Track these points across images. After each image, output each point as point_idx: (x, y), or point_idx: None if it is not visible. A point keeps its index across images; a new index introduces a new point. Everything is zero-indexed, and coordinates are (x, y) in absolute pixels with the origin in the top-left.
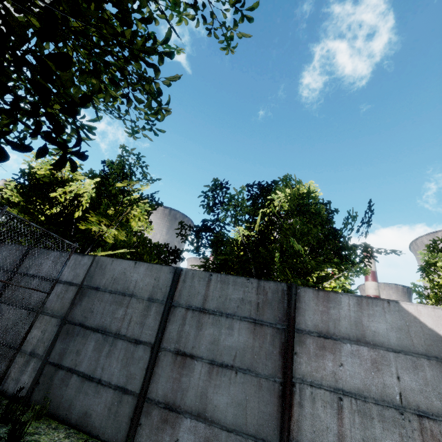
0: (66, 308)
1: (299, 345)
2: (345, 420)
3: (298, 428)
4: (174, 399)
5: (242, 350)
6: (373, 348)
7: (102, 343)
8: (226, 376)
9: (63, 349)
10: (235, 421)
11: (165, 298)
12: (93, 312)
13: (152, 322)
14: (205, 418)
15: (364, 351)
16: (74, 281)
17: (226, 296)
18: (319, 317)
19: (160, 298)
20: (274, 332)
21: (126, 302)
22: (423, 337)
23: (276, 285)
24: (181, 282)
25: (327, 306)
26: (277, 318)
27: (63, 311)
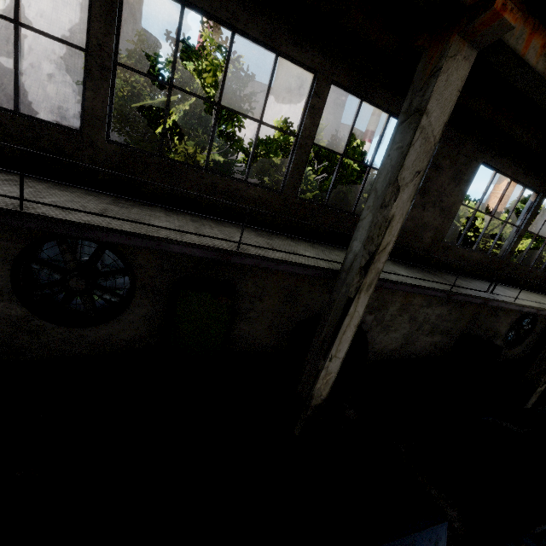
0: None
1: None
2: None
3: None
4: None
5: None
6: None
7: None
8: None
9: None
10: None
11: None
12: None
13: None
14: None
15: None
16: None
17: None
18: None
19: None
20: None
21: None
22: None
23: None
24: None
25: None
26: None
27: None
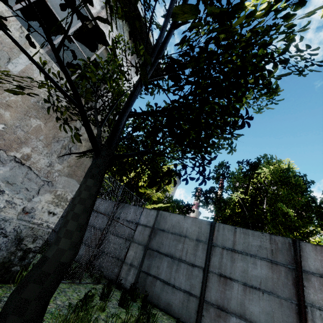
0: (146, 240)
1: (306, 281)
2: None
3: None
4: (222, 303)
5: (264, 279)
6: None
7: (172, 263)
8: (256, 294)
9: (149, 264)
10: None
11: (207, 240)
12: (163, 244)
13: (201, 254)
14: (245, 319)
15: None
16: (148, 224)
17: (248, 243)
18: (319, 263)
19: (204, 239)
20: (286, 270)
21: (182, 240)
22: None
23: (283, 239)
24: (216, 231)
25: None
26: (288, 261)
27: (144, 241)
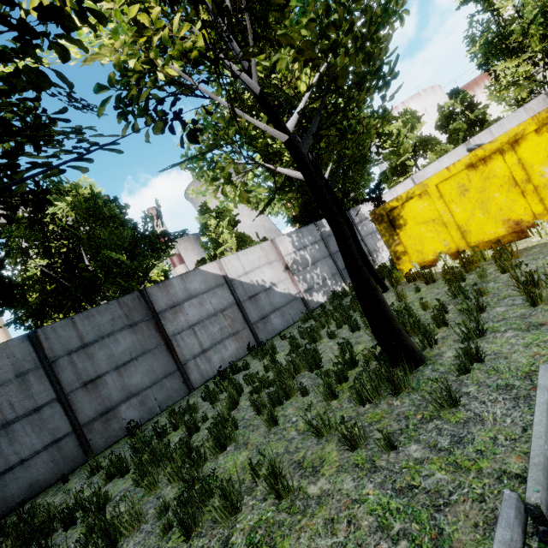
0: None
1: (164, 320)
2: (199, 335)
3: (182, 355)
4: (105, 406)
5: (133, 346)
6: (197, 297)
7: None
8: (132, 366)
9: None
10: (152, 380)
11: (38, 363)
12: None
13: (41, 386)
14: (133, 395)
15: (194, 301)
16: None
17: (98, 325)
18: (166, 298)
19: (31, 366)
20: (147, 323)
21: None
22: (213, 279)
23: (132, 296)
24: (46, 341)
25: (167, 290)
26: (144, 314)
27: None
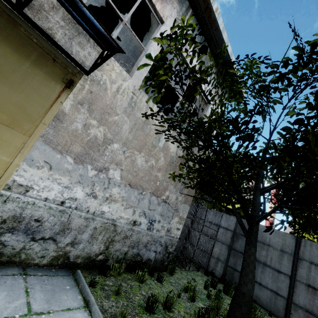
0: (229, 241)
1: None
2: None
3: None
4: (311, 309)
5: None
6: None
7: (256, 265)
8: None
9: (234, 261)
10: None
11: (292, 252)
12: None
13: (286, 263)
14: None
15: None
16: (228, 228)
17: None
18: None
19: (289, 251)
20: None
21: (266, 248)
22: None
23: None
24: (303, 246)
25: None
26: None
27: (227, 242)
